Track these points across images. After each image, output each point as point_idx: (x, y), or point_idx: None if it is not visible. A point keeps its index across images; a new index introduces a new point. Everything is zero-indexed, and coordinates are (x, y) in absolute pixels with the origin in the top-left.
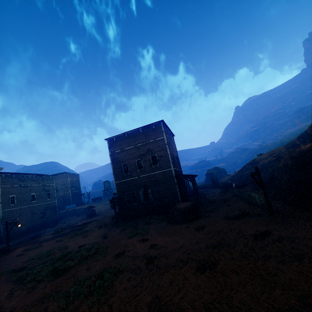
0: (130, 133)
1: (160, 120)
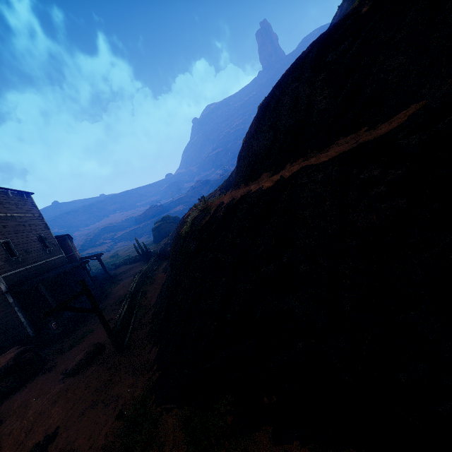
0: None
1: None
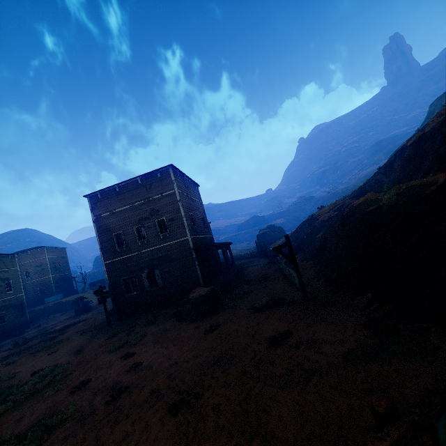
0: (123, 186)
1: (168, 165)
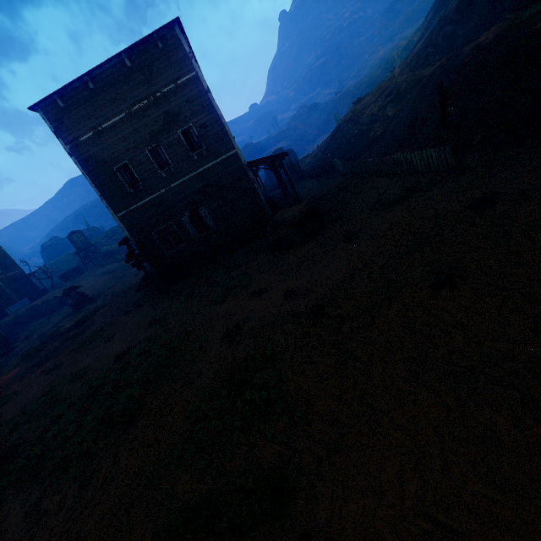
0: (99, 77)
1: (172, 20)
